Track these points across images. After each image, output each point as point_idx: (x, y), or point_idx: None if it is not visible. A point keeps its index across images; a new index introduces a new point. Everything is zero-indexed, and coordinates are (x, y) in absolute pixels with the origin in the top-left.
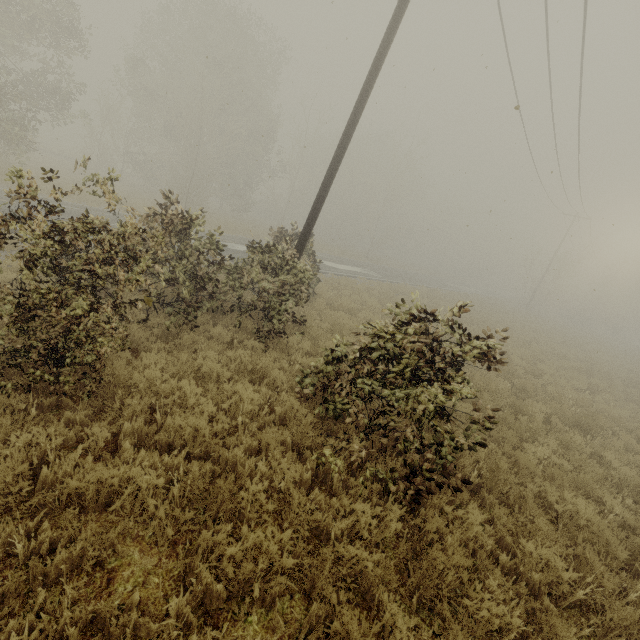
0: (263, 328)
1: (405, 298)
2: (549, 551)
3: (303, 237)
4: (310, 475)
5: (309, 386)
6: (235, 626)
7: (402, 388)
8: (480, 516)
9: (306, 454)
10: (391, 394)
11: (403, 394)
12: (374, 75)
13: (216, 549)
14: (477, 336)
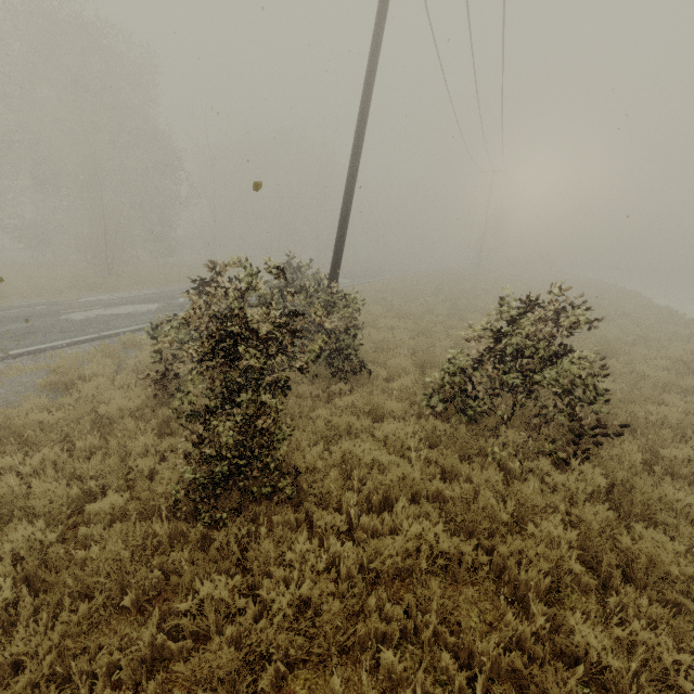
0: (339, 369)
1: (391, 295)
2: (688, 449)
3: (336, 267)
4: (502, 474)
5: (438, 403)
6: (563, 603)
7: (547, 371)
8: (634, 446)
9: (475, 461)
10: (542, 379)
11: (554, 375)
12: (371, 89)
13: (513, 557)
14: (577, 307)
